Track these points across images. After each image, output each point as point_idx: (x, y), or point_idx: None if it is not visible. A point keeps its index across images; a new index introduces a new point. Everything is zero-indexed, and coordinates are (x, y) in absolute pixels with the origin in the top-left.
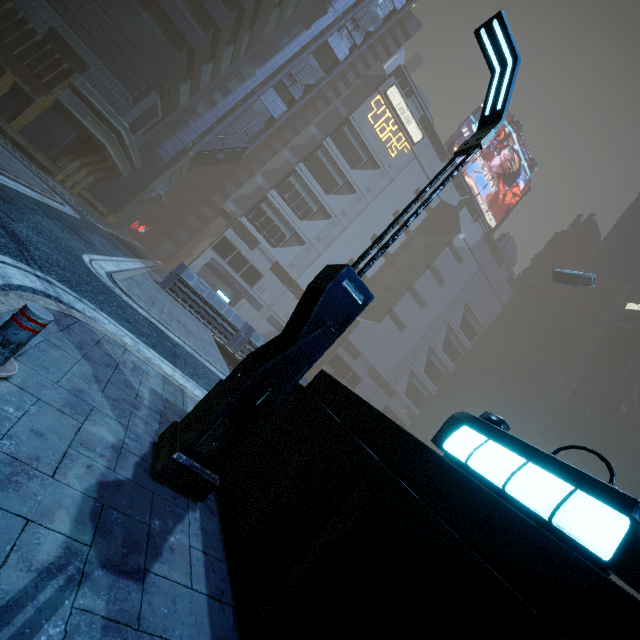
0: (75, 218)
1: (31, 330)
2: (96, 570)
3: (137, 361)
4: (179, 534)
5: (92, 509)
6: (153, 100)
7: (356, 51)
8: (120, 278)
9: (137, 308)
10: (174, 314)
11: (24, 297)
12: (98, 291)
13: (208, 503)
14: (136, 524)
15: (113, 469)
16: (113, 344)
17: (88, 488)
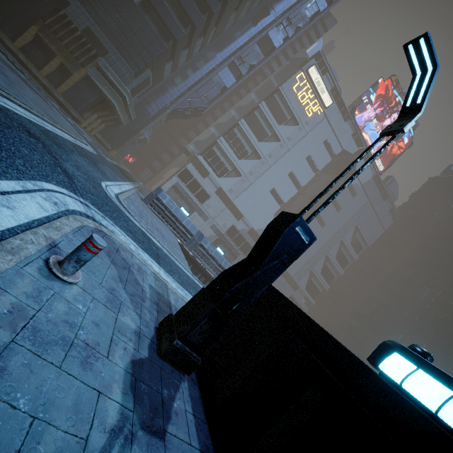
0: (94, 154)
1: (93, 252)
2: (138, 431)
3: (139, 263)
4: (178, 401)
5: (130, 382)
6: (147, 74)
7: (288, 41)
8: (122, 198)
9: (134, 221)
10: (154, 223)
11: (77, 219)
12: (112, 210)
13: (191, 375)
14: (155, 393)
15: (137, 350)
16: (125, 251)
17: (126, 366)
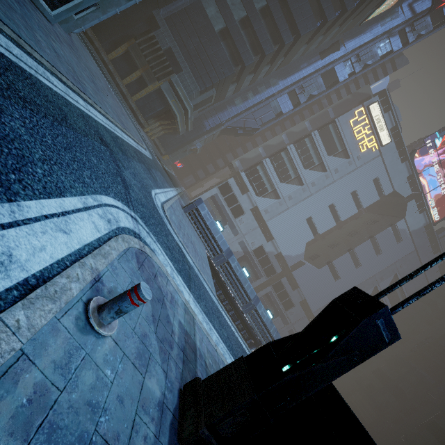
0: (150, 159)
1: (137, 305)
2: None
3: (172, 291)
4: None
5: None
6: (211, 93)
7: (353, 76)
8: (167, 207)
9: (173, 234)
10: (189, 235)
11: (125, 239)
12: (157, 223)
13: None
14: None
15: (158, 436)
16: (162, 275)
17: None
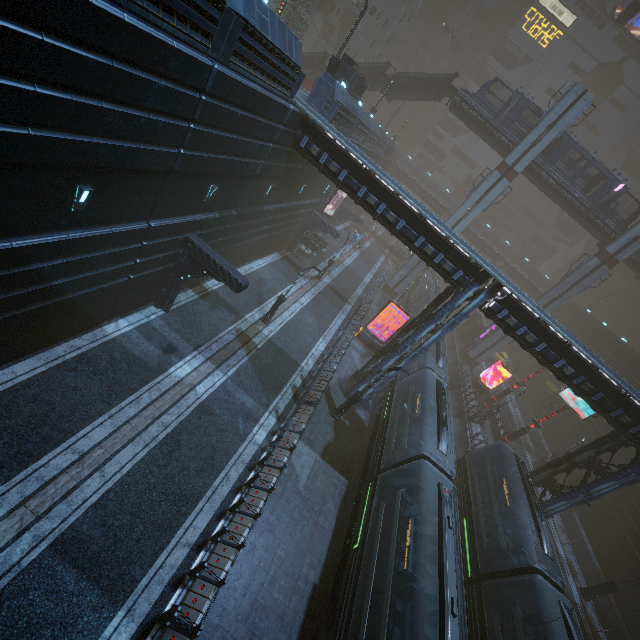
0: None
1: None
2: None
3: None
4: None
5: None
6: None
7: None
8: None
9: None
10: None
11: None
12: None
13: None
14: None
15: None
16: None
17: None
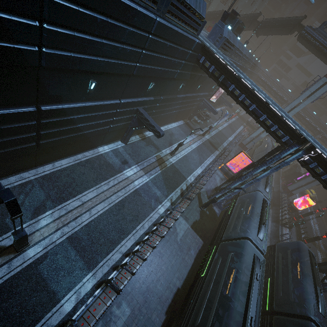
0: None
1: None
2: None
3: None
4: None
5: None
6: None
7: None
8: None
9: None
10: None
11: None
12: None
13: None
14: None
15: None
16: None
17: None
